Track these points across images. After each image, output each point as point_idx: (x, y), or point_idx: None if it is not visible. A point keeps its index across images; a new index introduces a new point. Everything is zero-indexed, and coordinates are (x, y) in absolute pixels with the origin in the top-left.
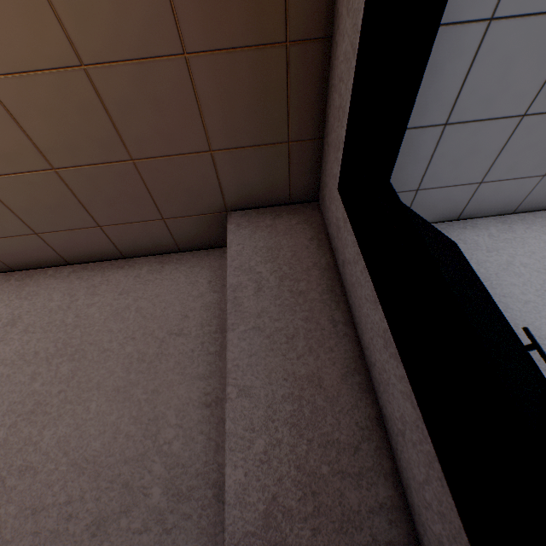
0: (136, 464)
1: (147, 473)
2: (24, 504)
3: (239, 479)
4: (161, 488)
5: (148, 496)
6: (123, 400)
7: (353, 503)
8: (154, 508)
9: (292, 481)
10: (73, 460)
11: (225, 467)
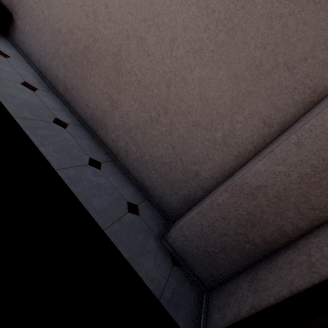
0: (219, 117)
1: (221, 124)
2: (178, 93)
3: (261, 169)
4: (221, 134)
5: (215, 132)
6: (233, 83)
7: (288, 215)
8: (215, 138)
9: (277, 189)
10: (200, 92)
11: (259, 161)
